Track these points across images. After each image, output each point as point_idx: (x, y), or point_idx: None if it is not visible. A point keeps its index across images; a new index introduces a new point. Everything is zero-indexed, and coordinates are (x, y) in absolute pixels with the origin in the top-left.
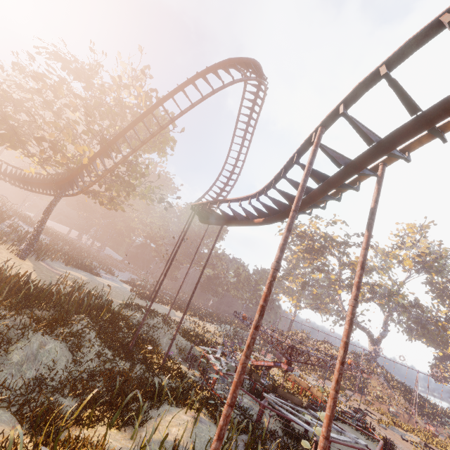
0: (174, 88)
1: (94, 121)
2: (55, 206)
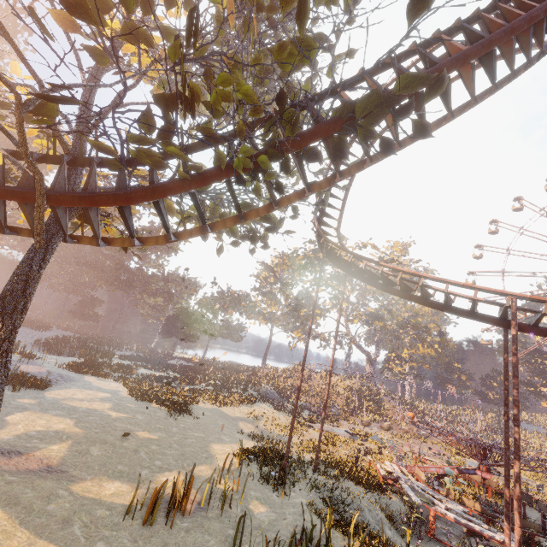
0: (531, 14)
1: (261, 6)
2: (36, 282)
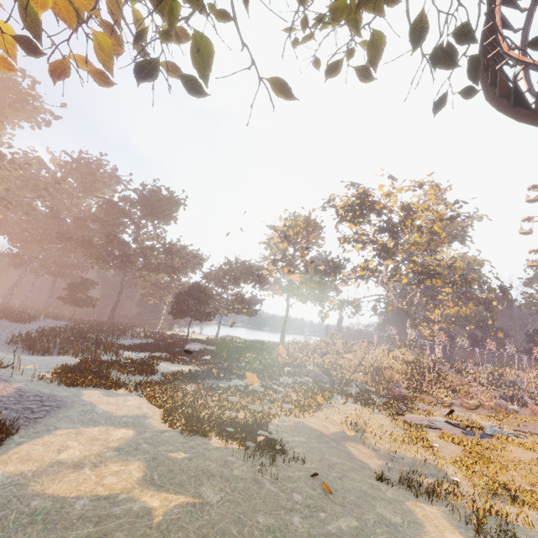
0: None
1: None
2: None
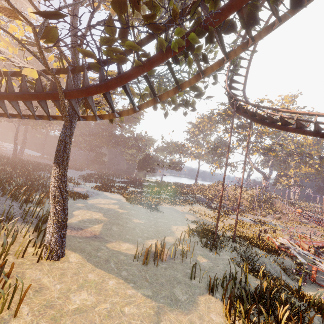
0: None
1: None
2: (70, 145)
